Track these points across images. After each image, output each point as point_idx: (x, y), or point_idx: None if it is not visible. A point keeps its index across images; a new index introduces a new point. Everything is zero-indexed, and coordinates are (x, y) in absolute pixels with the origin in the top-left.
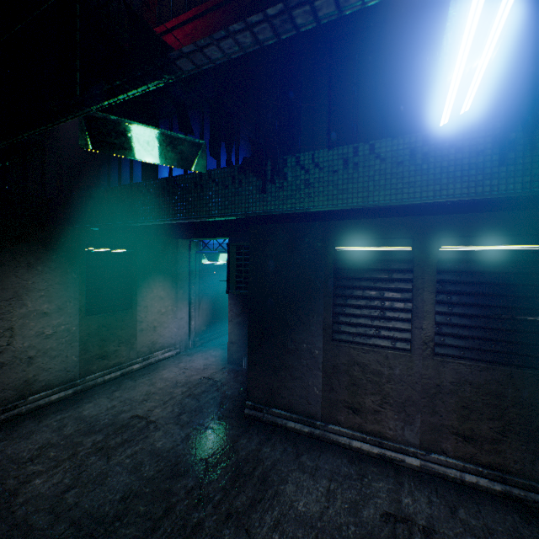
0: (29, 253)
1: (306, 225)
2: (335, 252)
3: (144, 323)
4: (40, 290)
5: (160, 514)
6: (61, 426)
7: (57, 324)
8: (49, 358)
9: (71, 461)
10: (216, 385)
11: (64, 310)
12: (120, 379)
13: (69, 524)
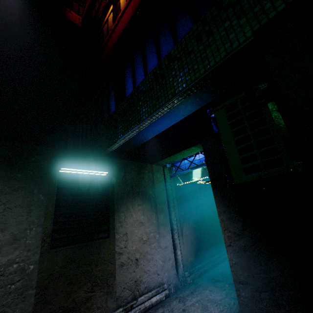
0: None
1: None
2: None
3: (123, 255)
4: None
5: None
6: None
7: (7, 262)
8: None
9: None
10: None
11: (21, 240)
12: None
13: None
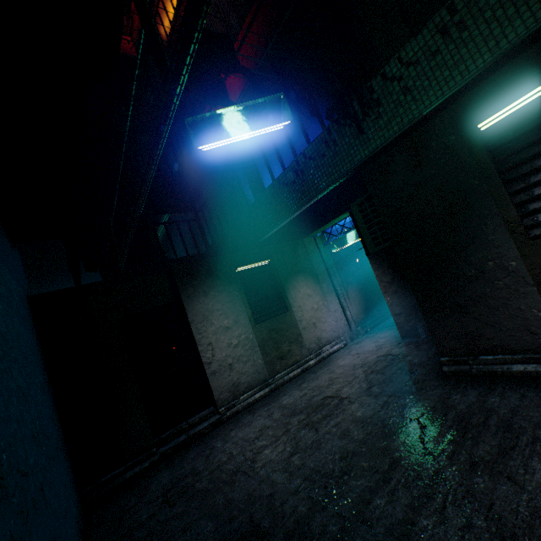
0: (202, 284)
1: (424, 129)
2: (480, 134)
3: (303, 322)
4: (218, 310)
5: (386, 468)
6: (269, 414)
7: (238, 335)
8: (242, 363)
9: (286, 435)
10: (396, 358)
11: (238, 322)
12: (301, 375)
13: (302, 479)
